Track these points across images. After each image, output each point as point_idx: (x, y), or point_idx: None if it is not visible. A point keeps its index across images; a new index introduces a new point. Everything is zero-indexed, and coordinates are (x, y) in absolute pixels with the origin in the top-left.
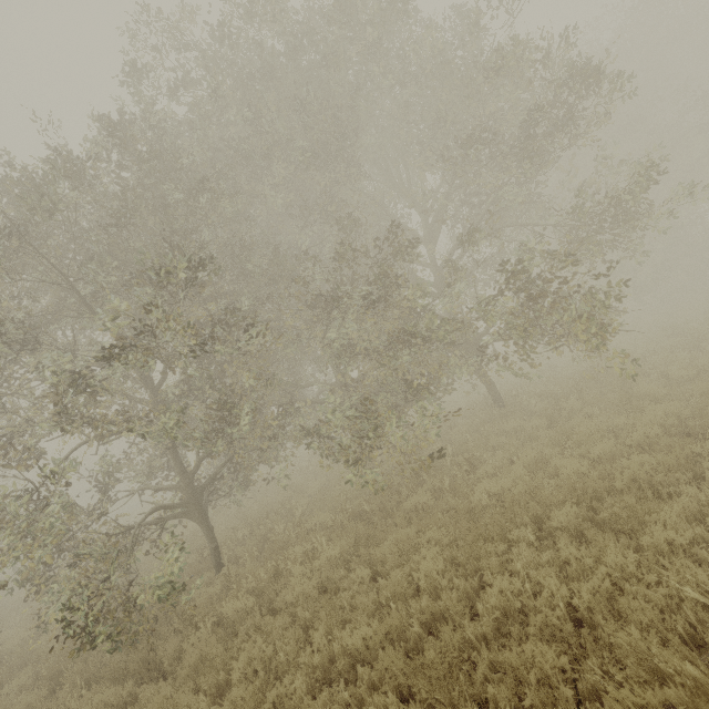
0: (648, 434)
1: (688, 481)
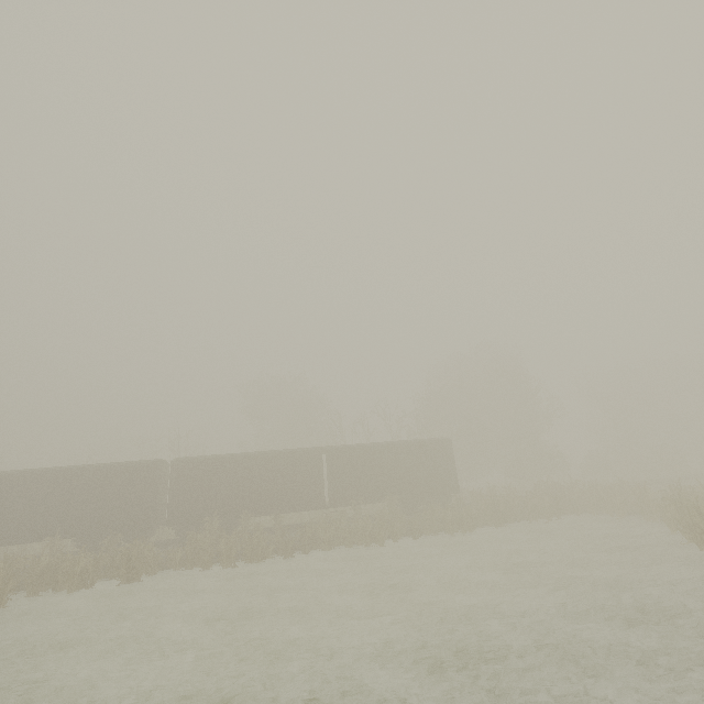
0: None
1: None
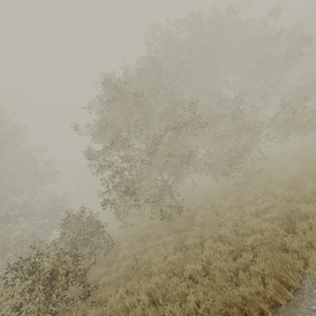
0: None
1: None
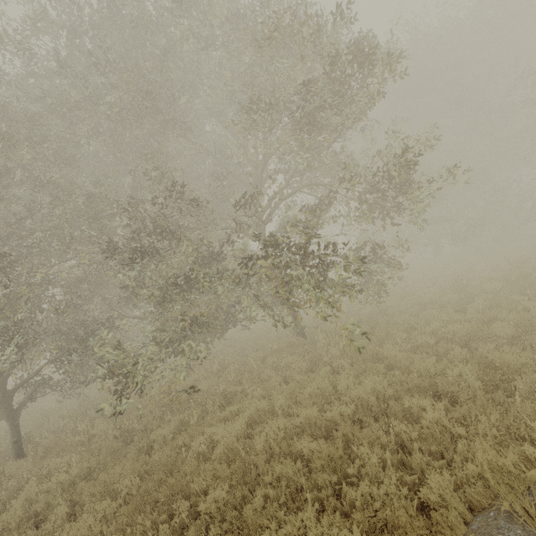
0: (343, 412)
1: (333, 484)
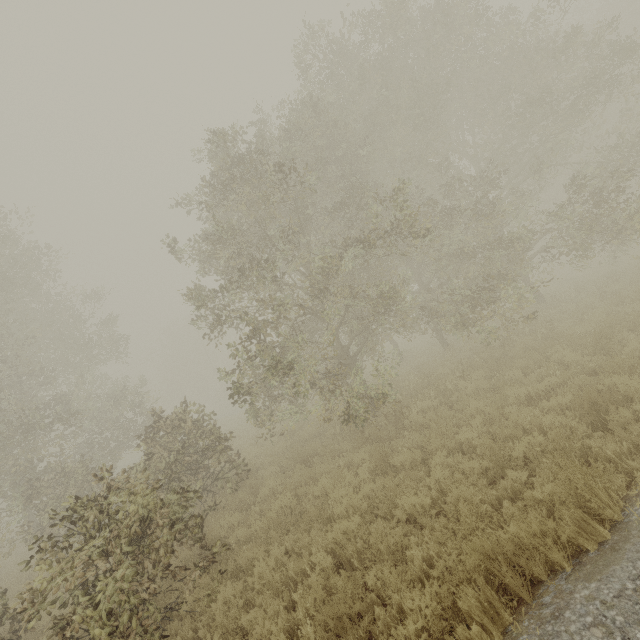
0: None
1: None
